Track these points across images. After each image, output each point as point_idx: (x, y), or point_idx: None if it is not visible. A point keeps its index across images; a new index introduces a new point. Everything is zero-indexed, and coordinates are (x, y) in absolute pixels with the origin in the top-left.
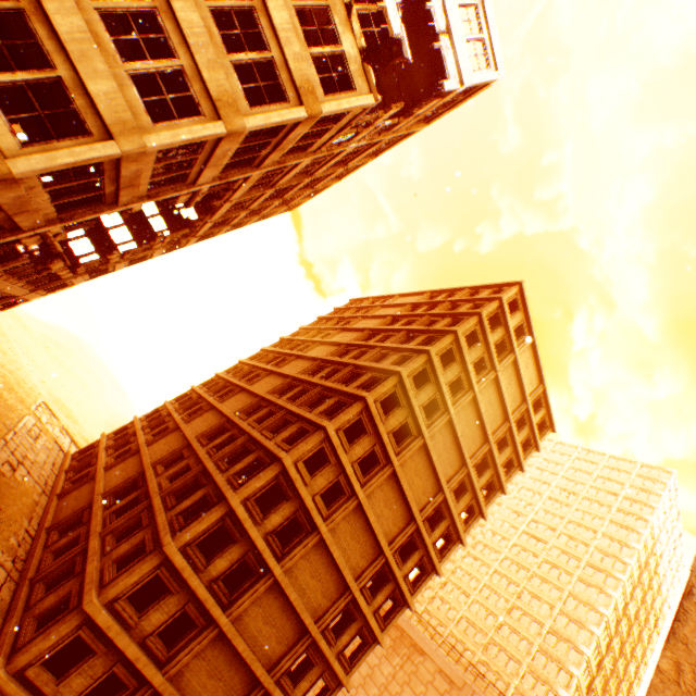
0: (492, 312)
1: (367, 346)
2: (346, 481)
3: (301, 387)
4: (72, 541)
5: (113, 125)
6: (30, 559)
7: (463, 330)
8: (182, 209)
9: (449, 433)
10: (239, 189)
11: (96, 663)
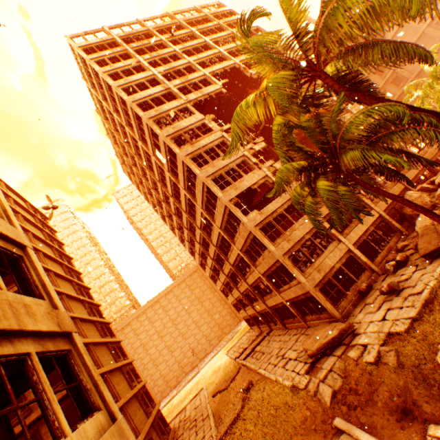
0: None
1: None
2: None
3: None
4: None
5: (18, 239)
6: None
7: None
8: None
9: (47, 259)
10: None
11: None
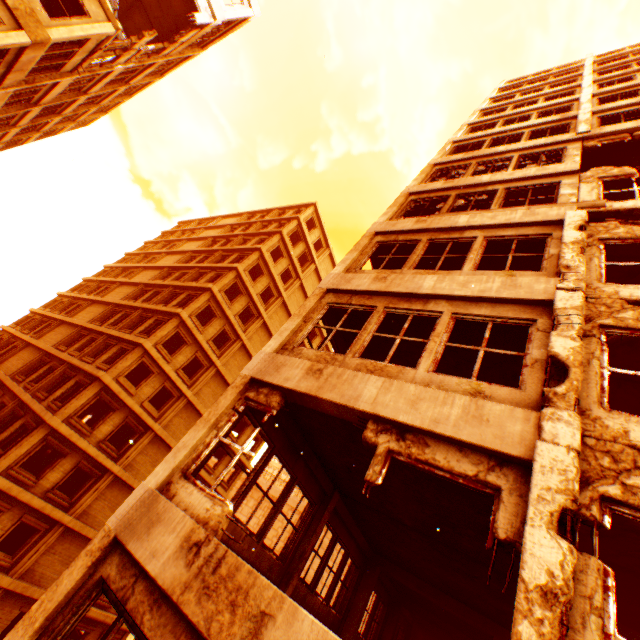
0: (293, 230)
1: (187, 268)
2: (173, 386)
3: (124, 312)
4: None
5: None
6: None
7: (268, 247)
8: None
9: (266, 333)
10: None
11: None
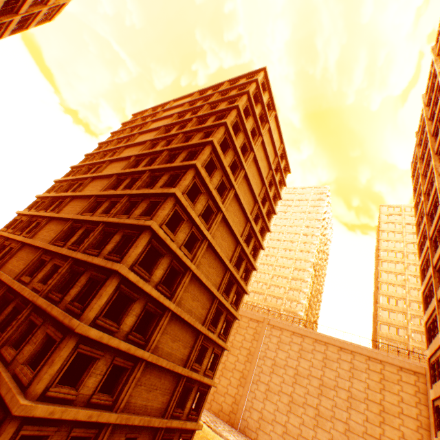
0: (253, 92)
1: (170, 136)
2: (197, 231)
3: (130, 178)
4: None
5: None
6: None
7: (241, 106)
8: None
9: (246, 183)
10: None
11: None
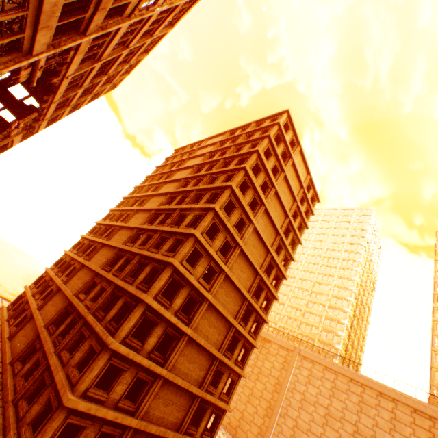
0: (275, 134)
1: (200, 176)
2: (215, 264)
3: (164, 214)
4: (34, 364)
5: None
6: (6, 388)
7: (261, 149)
8: (23, 100)
9: (266, 217)
10: (73, 62)
11: (88, 433)
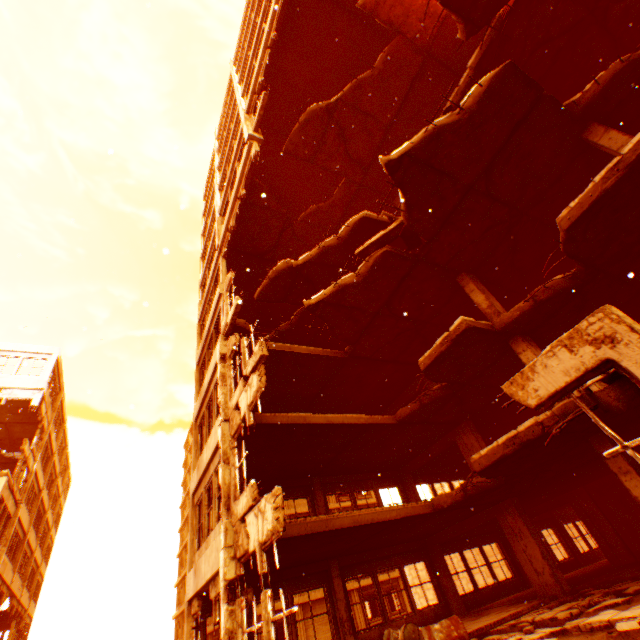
0: None
1: None
2: None
3: None
4: None
5: None
6: None
7: None
8: None
9: None
10: (5, 578)
11: None
